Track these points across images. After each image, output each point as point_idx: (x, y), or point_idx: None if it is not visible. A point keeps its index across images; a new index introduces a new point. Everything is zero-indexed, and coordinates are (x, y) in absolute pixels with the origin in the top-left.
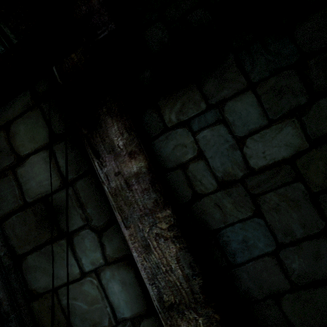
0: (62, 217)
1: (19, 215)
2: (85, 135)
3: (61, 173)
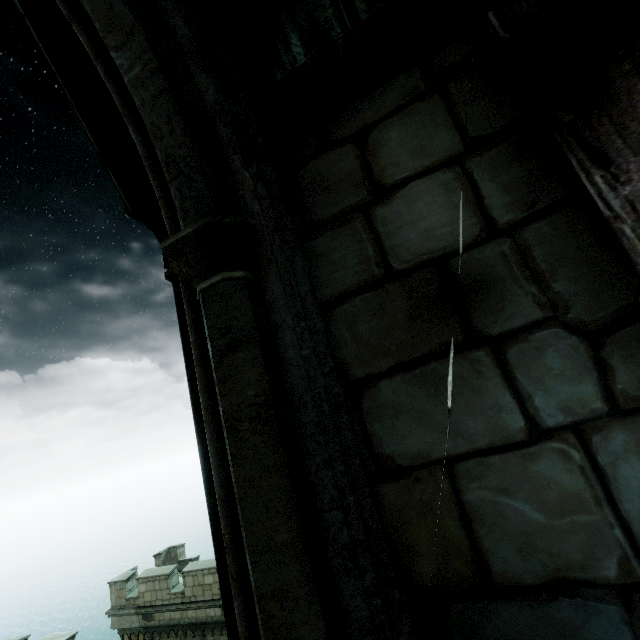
0: (480, 302)
1: (369, 298)
2: (567, 125)
3: (484, 211)
